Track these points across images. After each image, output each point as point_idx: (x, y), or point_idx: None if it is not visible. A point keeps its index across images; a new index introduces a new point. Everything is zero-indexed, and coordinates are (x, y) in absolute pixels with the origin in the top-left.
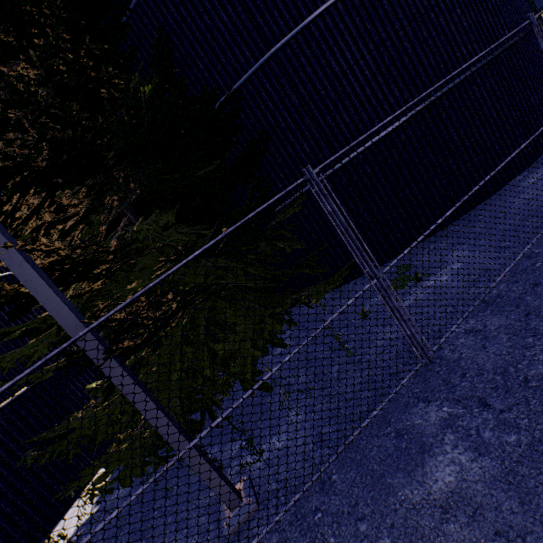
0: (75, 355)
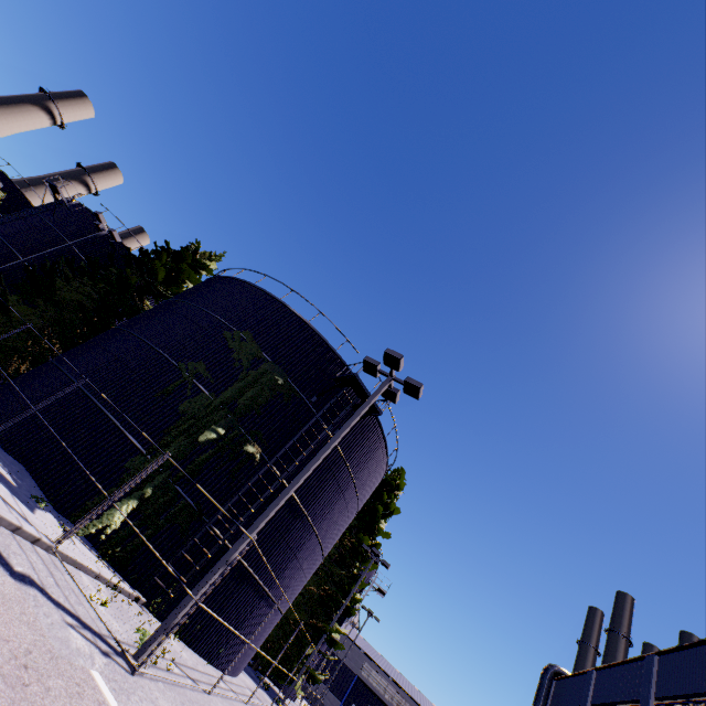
0: None
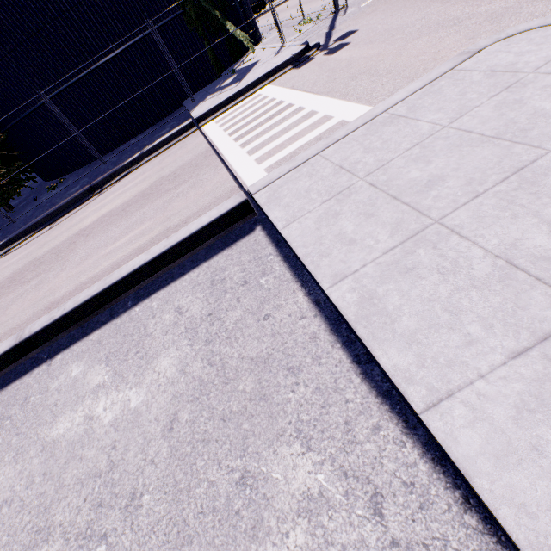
0: None
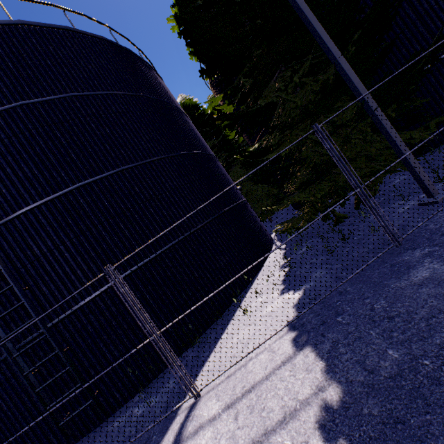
0: (360, 108)
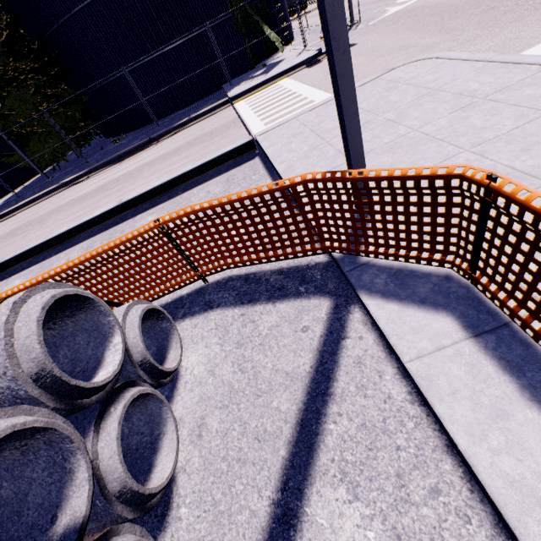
0: (2, 138)
